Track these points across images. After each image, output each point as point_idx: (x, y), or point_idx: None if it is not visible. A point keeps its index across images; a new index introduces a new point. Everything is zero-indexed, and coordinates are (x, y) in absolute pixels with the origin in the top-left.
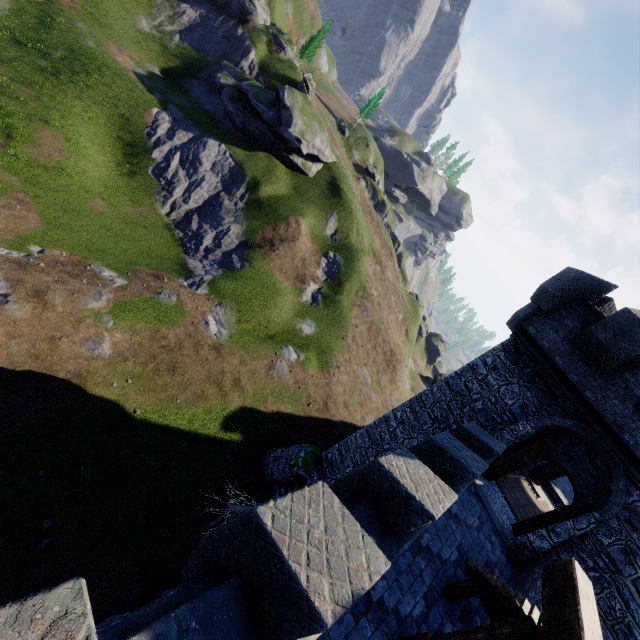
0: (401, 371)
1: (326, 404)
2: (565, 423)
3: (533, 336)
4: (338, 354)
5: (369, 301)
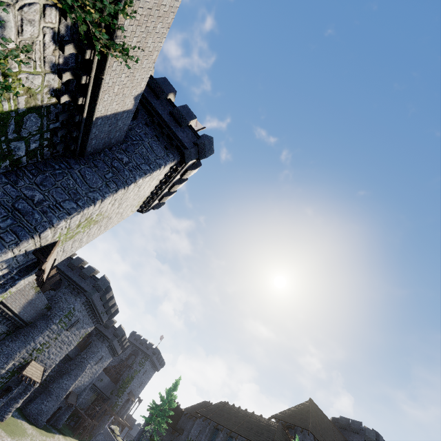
0: None
1: None
2: (53, 275)
3: None
4: None
5: None
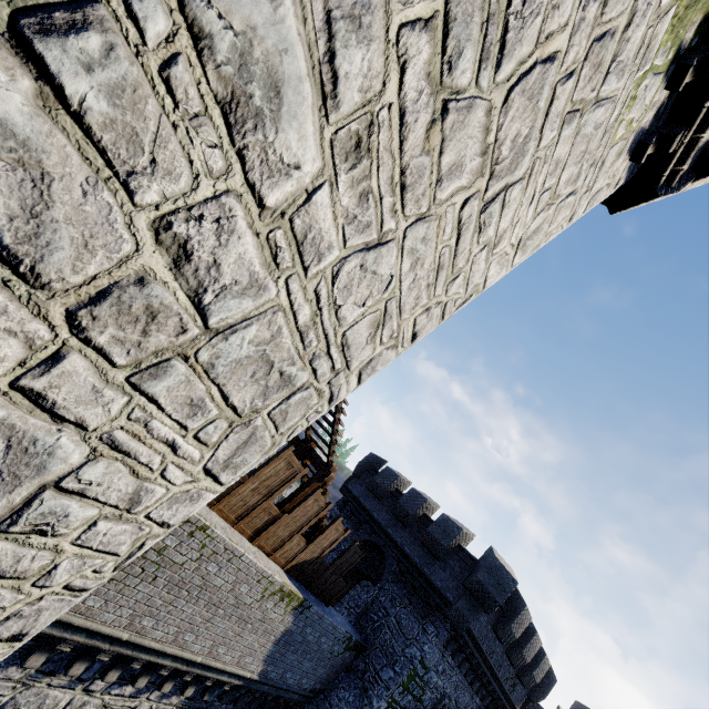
0: None
1: None
2: (365, 537)
3: (351, 490)
4: None
5: None
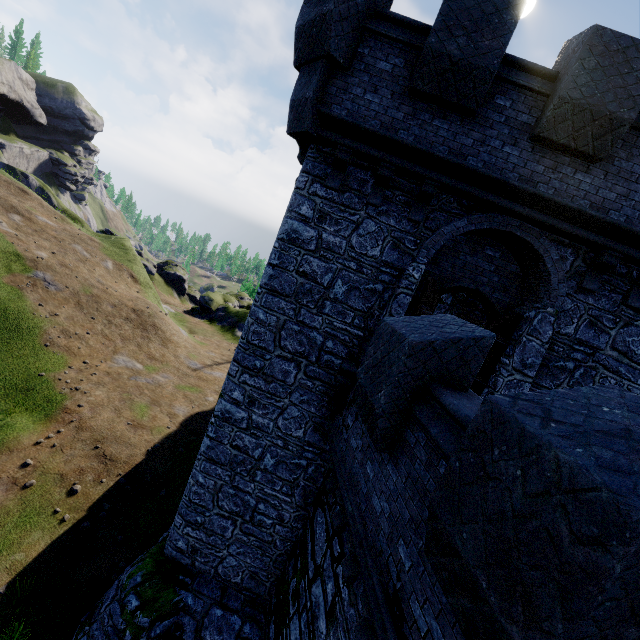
0: (165, 324)
1: (104, 457)
2: (459, 227)
3: (350, 120)
4: (59, 372)
5: (43, 269)
